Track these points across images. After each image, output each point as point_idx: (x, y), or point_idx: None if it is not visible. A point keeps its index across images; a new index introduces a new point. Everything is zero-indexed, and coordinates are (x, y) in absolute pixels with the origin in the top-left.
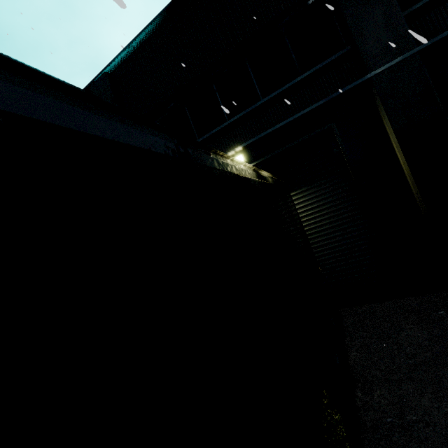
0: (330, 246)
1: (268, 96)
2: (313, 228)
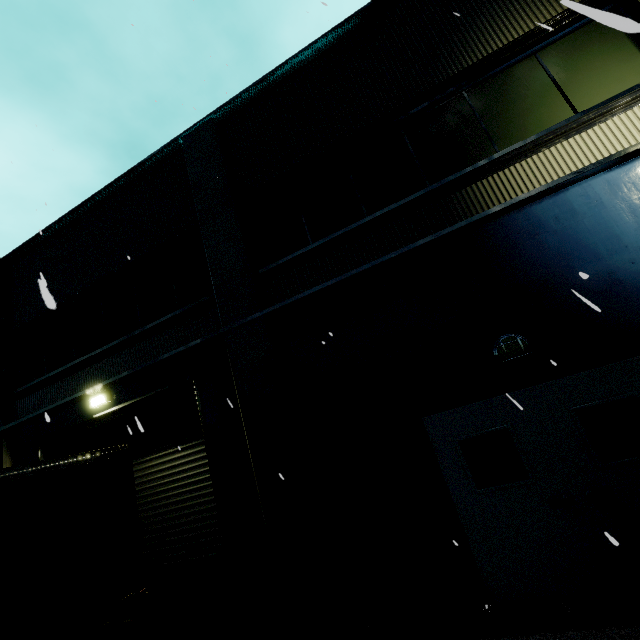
0: (188, 543)
1: (144, 326)
2: (174, 510)
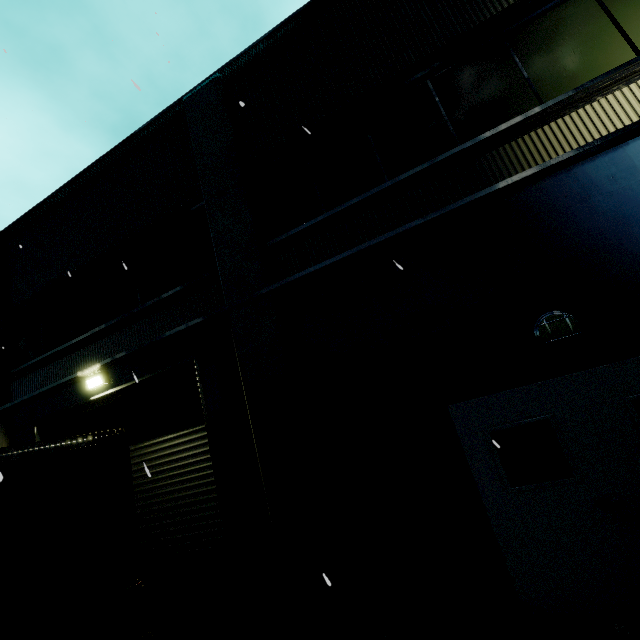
0: (188, 534)
1: (143, 304)
2: (173, 499)
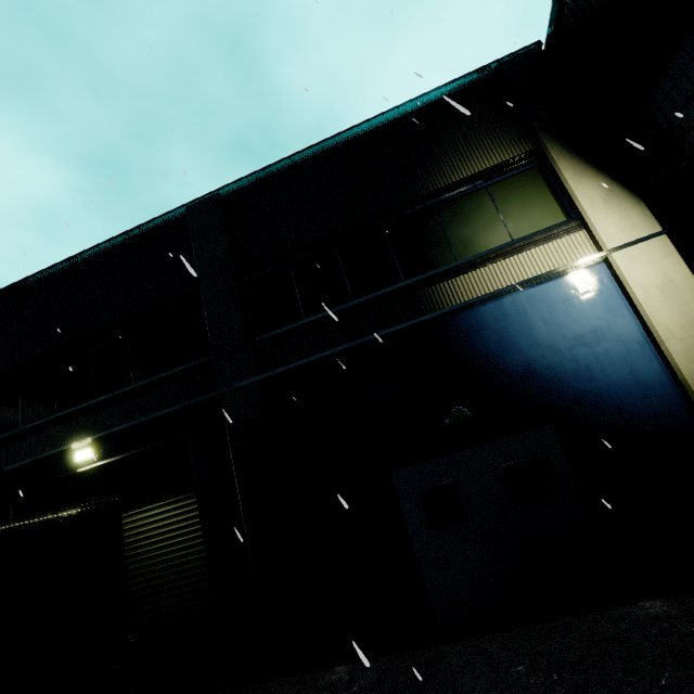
0: (173, 593)
1: (137, 383)
2: (159, 562)
